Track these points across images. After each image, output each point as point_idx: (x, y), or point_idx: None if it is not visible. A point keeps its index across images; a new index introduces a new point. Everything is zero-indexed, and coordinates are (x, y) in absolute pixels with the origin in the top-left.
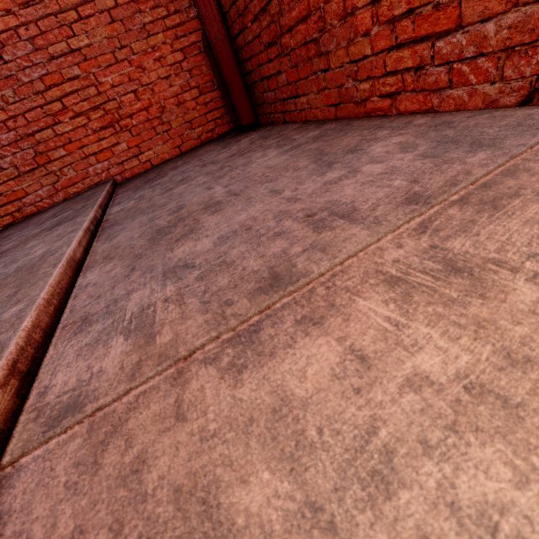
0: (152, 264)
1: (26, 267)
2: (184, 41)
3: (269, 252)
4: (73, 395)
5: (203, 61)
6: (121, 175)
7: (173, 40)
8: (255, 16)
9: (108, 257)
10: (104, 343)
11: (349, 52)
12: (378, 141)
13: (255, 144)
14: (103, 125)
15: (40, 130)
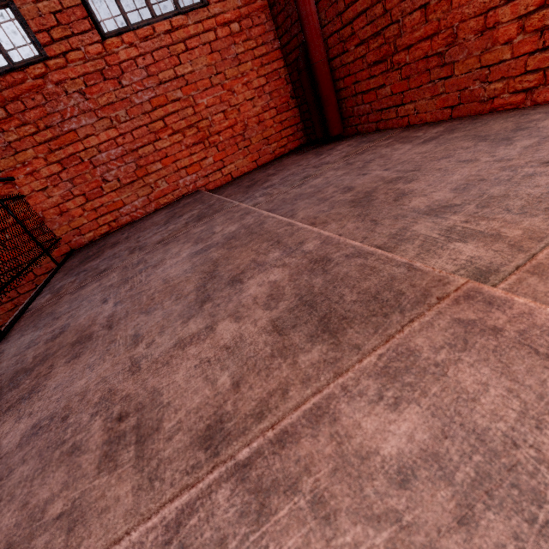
0: (396, 214)
1: (241, 235)
2: (267, 68)
3: (541, 183)
4: (469, 270)
5: (281, 85)
6: (205, 187)
7: (258, 68)
8: (363, 40)
9: (316, 223)
10: (441, 249)
11: (481, 59)
12: (541, 120)
13: (364, 146)
14: (195, 142)
15: (142, 145)
